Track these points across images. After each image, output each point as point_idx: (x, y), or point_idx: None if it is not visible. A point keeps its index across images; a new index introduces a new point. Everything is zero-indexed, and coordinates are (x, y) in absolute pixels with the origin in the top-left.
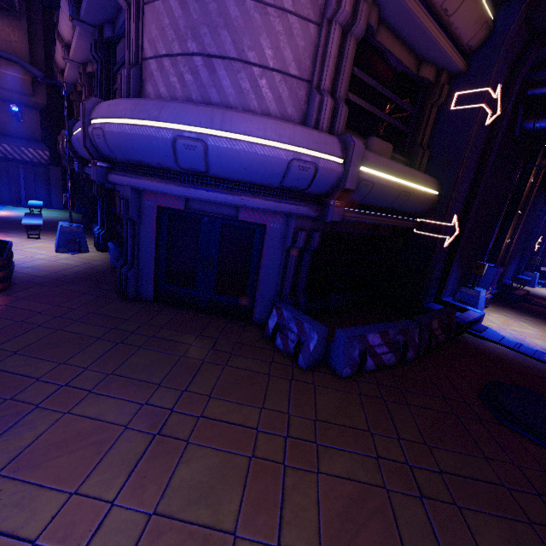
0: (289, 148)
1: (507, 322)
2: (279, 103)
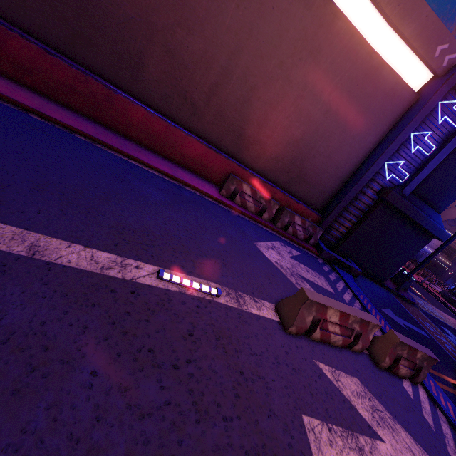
0: (432, 251)
1: None
2: (433, 247)
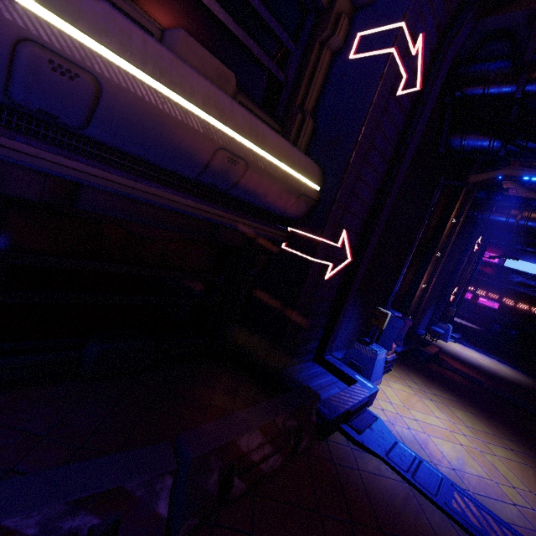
0: None
1: (409, 400)
2: None
